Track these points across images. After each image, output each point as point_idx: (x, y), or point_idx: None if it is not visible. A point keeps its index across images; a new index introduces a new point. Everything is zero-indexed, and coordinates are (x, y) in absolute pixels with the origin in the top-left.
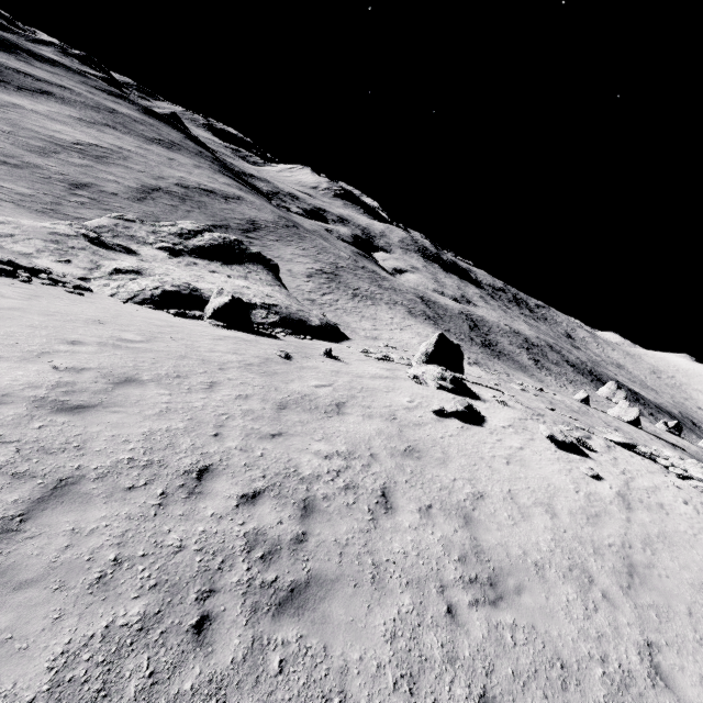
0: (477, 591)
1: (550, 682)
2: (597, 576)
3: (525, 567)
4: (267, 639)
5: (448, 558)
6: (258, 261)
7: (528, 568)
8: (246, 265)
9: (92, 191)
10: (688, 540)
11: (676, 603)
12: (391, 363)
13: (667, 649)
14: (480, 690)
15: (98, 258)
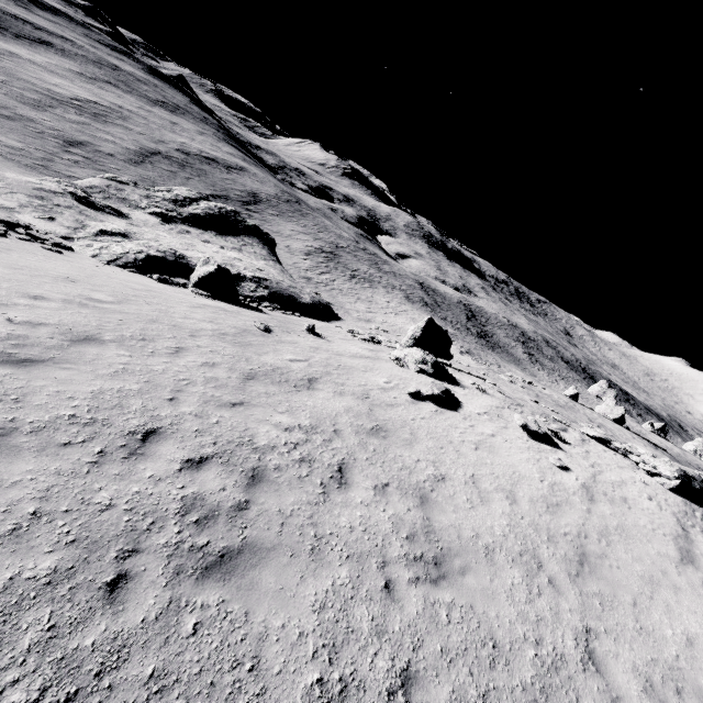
0: (420, 569)
1: (479, 660)
2: (546, 562)
3: (475, 549)
4: (185, 602)
5: (396, 535)
6: (254, 235)
7: (478, 550)
8: (241, 237)
9: (87, 150)
10: (645, 535)
11: (622, 593)
12: (377, 344)
13: (605, 636)
14: (404, 664)
15: (84, 218)
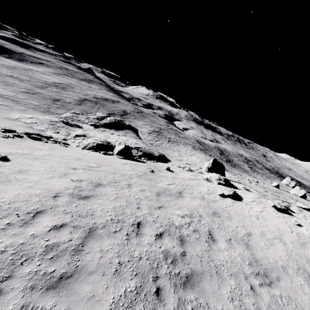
0: (260, 279)
1: None
2: None
3: (278, 268)
4: (184, 299)
5: (244, 263)
6: (129, 128)
7: (279, 268)
8: (125, 130)
9: (61, 102)
10: None
11: None
12: (192, 172)
13: None
14: None
15: (68, 130)
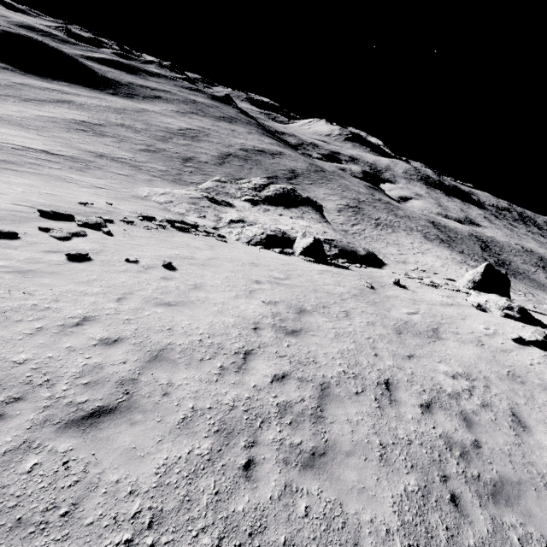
0: None
1: None
2: None
3: None
4: (500, 520)
5: None
6: (308, 204)
7: None
8: (300, 207)
9: (194, 162)
10: None
11: None
12: (439, 288)
13: None
14: None
15: (217, 213)
